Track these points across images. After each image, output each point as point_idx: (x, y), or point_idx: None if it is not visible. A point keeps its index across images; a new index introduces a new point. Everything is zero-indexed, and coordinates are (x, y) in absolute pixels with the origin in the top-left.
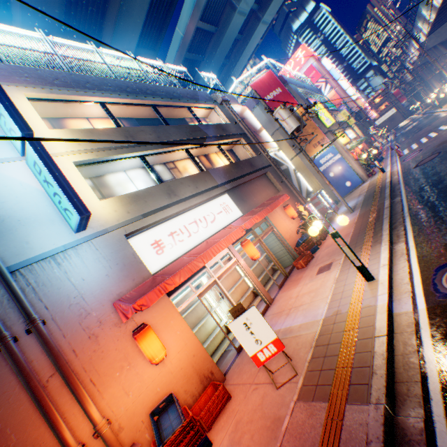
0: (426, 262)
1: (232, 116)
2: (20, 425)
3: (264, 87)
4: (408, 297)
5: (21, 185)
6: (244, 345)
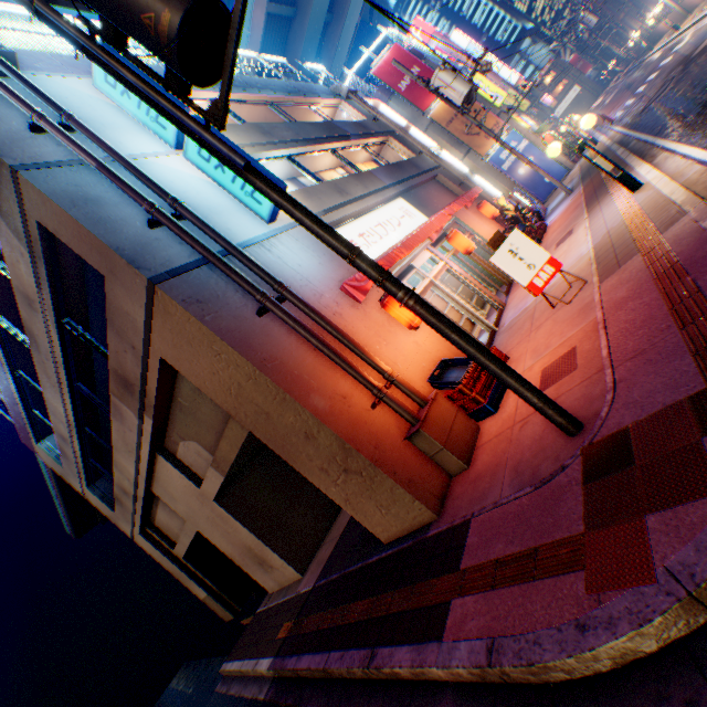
0: (700, 139)
1: (368, 112)
2: (313, 375)
3: (393, 71)
4: (692, 166)
5: (191, 178)
6: (514, 276)
